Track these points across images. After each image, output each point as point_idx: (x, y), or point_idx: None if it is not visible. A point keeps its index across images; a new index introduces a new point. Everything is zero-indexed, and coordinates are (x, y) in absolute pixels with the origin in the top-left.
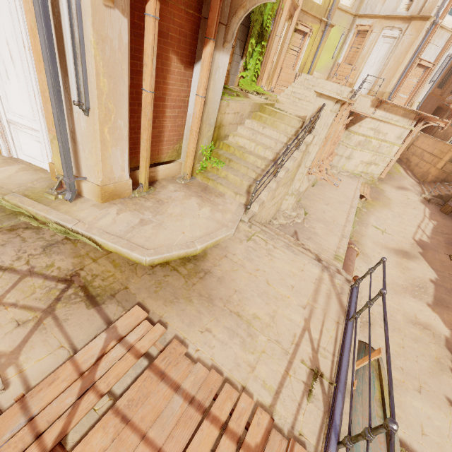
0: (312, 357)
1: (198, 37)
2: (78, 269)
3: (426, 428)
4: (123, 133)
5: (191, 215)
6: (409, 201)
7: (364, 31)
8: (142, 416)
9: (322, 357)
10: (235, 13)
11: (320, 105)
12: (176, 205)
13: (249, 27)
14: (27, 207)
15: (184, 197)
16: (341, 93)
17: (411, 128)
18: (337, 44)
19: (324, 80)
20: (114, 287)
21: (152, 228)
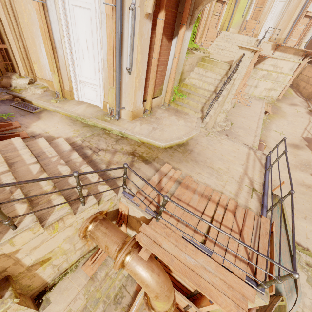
0: (250, 184)
1: (175, 24)
2: (134, 150)
3: (309, 235)
4: (143, 82)
5: (175, 124)
6: (298, 113)
7: None
8: (184, 199)
9: (255, 184)
10: (197, 8)
11: (242, 54)
12: (166, 120)
13: None
14: (101, 123)
15: (168, 116)
16: (250, 42)
17: (300, 62)
18: (246, 6)
19: (238, 34)
20: (152, 157)
21: (160, 131)
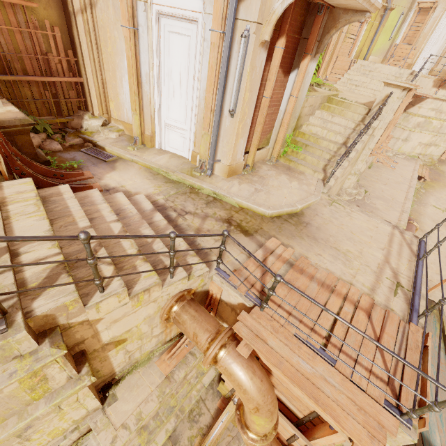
0: (393, 276)
1: (296, 53)
2: (230, 216)
3: None
4: (247, 128)
5: (285, 186)
6: None
7: (427, 8)
8: (298, 286)
9: (401, 277)
10: (328, 32)
11: (388, 93)
12: (273, 180)
13: None
14: (189, 179)
15: (276, 174)
16: (400, 76)
17: None
18: (395, 25)
19: (381, 65)
20: (254, 227)
21: (265, 194)
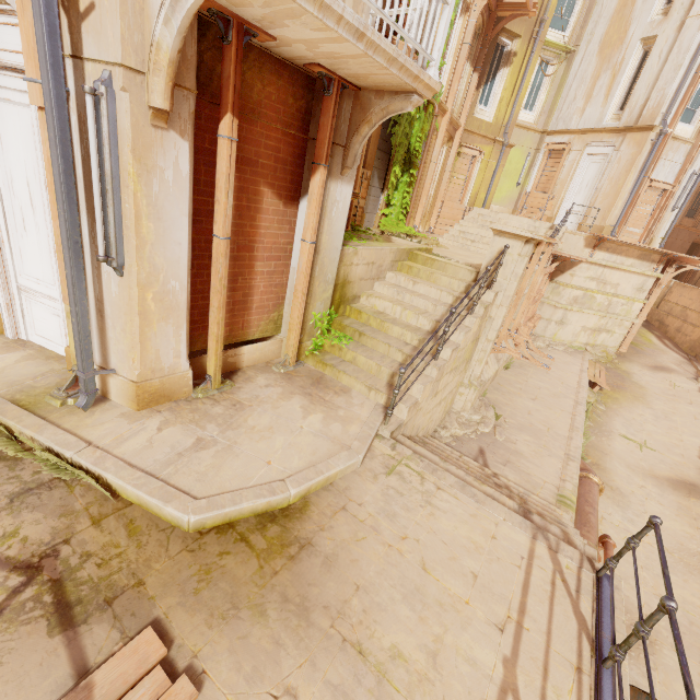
0: None
1: (304, 164)
2: (59, 541)
3: None
4: (179, 299)
5: (287, 428)
6: (678, 391)
7: (559, 150)
8: None
9: None
10: (356, 130)
11: (502, 247)
12: (264, 411)
13: (391, 153)
14: (9, 421)
15: (281, 396)
16: (536, 230)
17: (657, 276)
18: (522, 169)
19: (508, 215)
20: (117, 580)
21: (215, 455)
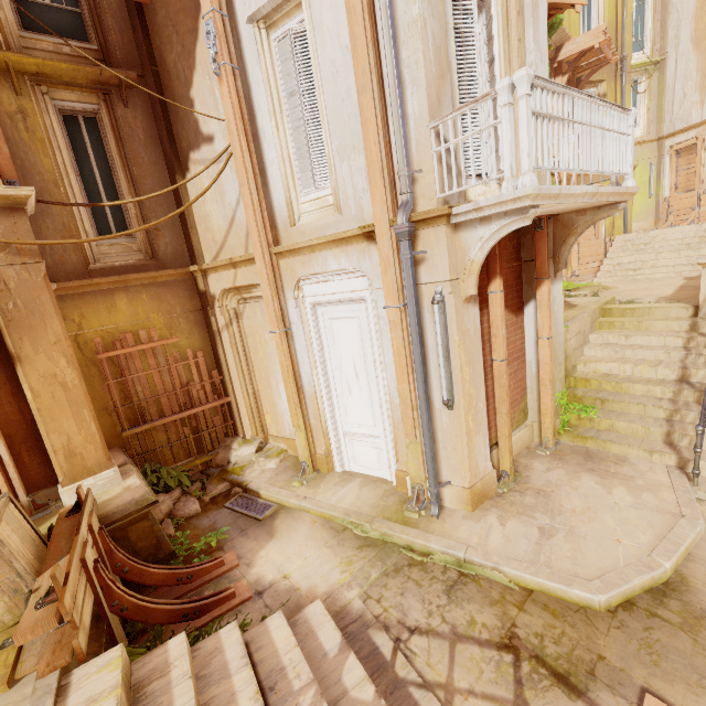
0: None
1: (521, 281)
2: (508, 625)
3: None
4: (482, 415)
5: (603, 505)
6: None
7: (688, 146)
8: None
9: None
10: (563, 242)
11: None
12: (568, 494)
13: None
14: (401, 535)
15: (569, 477)
16: None
17: None
18: (649, 179)
19: (660, 230)
20: (581, 655)
21: (566, 540)
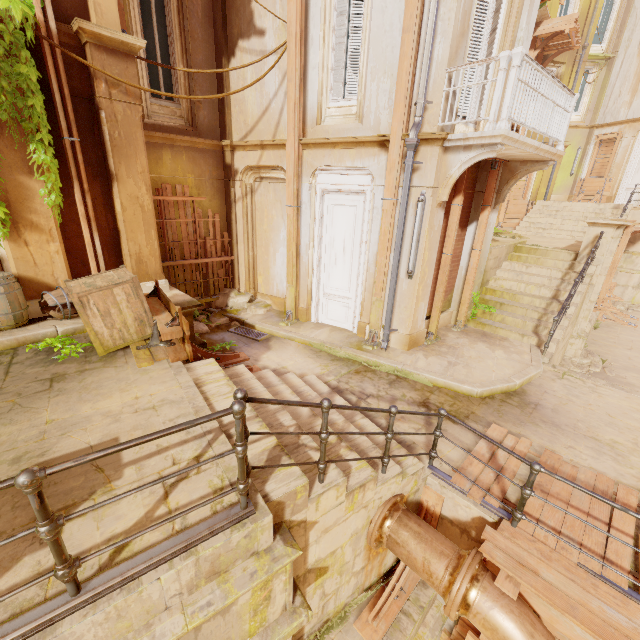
0: None
1: (471, 206)
2: (424, 398)
3: None
4: (428, 289)
5: (488, 357)
6: None
7: (610, 139)
8: (556, 492)
9: None
10: (506, 183)
11: (596, 234)
12: (468, 350)
13: None
14: (361, 355)
15: (470, 342)
16: (601, 212)
17: None
18: (574, 160)
19: (571, 202)
20: (462, 411)
21: (463, 368)
